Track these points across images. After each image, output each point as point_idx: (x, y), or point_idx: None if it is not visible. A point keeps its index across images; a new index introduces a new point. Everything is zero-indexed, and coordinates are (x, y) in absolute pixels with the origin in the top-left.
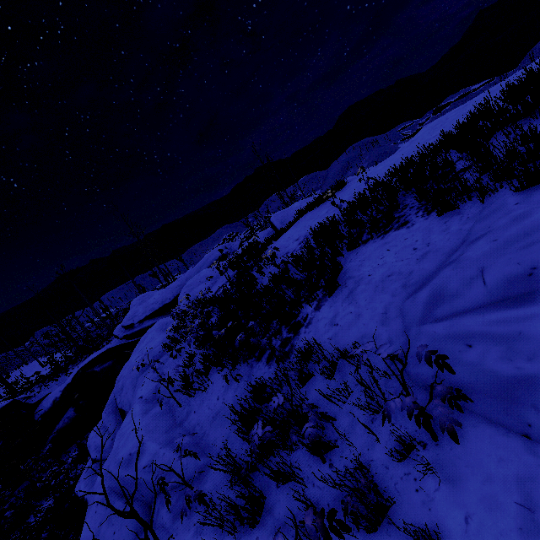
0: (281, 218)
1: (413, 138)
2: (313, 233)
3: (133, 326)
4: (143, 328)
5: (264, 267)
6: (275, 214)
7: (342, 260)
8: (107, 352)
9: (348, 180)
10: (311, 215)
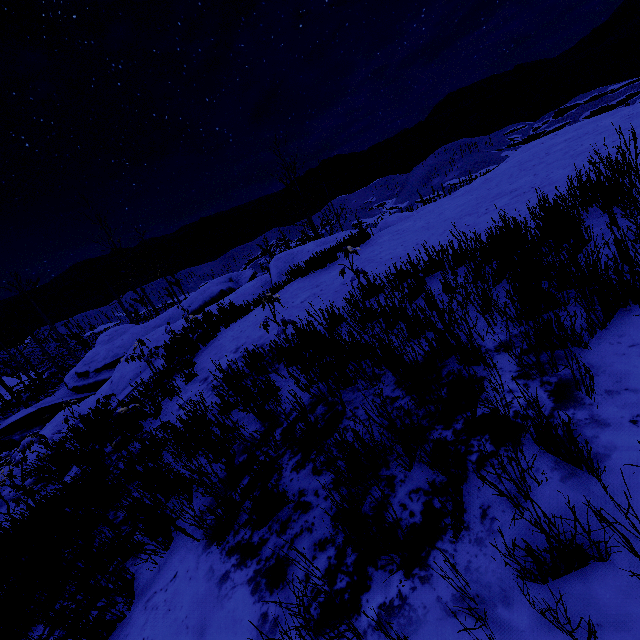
0: (282, 265)
1: (490, 175)
2: (223, 376)
3: (88, 374)
4: (98, 381)
5: (176, 388)
6: (278, 256)
7: (157, 560)
8: (37, 413)
9: (387, 223)
10: (293, 291)
